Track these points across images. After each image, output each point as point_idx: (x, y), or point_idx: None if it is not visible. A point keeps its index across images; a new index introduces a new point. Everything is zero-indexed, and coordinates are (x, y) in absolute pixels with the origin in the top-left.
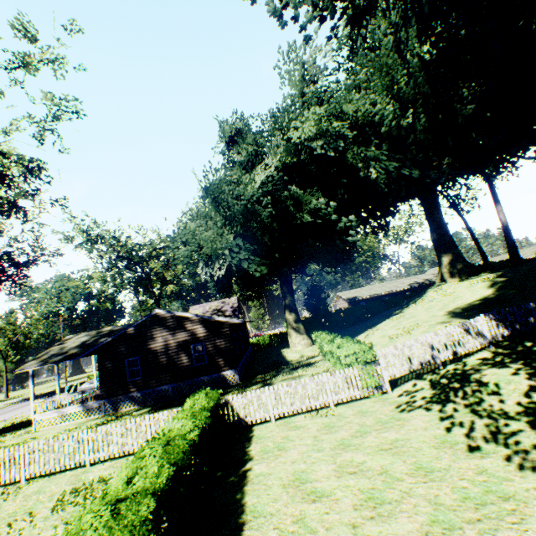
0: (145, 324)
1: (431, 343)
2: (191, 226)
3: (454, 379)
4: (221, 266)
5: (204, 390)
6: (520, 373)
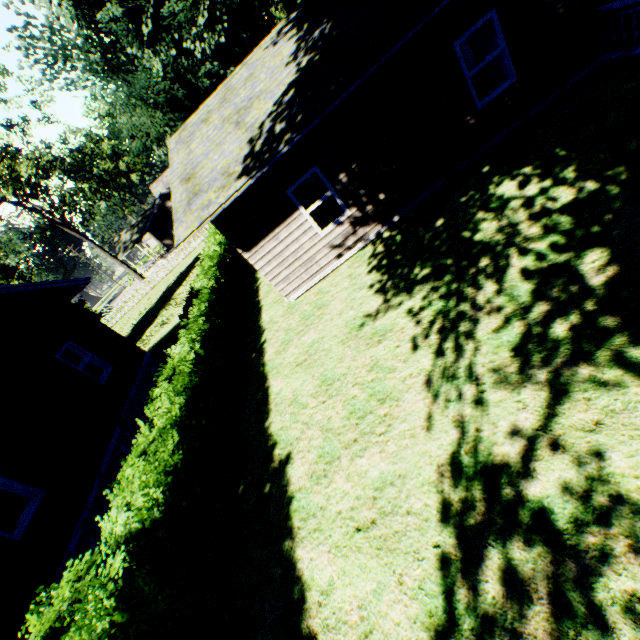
0: (161, 204)
1: None
2: (123, 119)
3: None
4: None
5: None
6: None
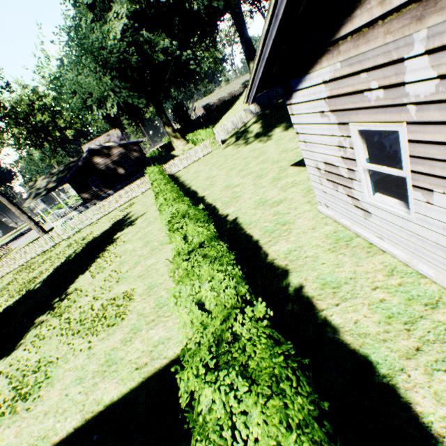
0: (87, 158)
1: (234, 122)
2: (69, 76)
3: (242, 133)
4: (113, 106)
5: (151, 168)
6: (259, 124)
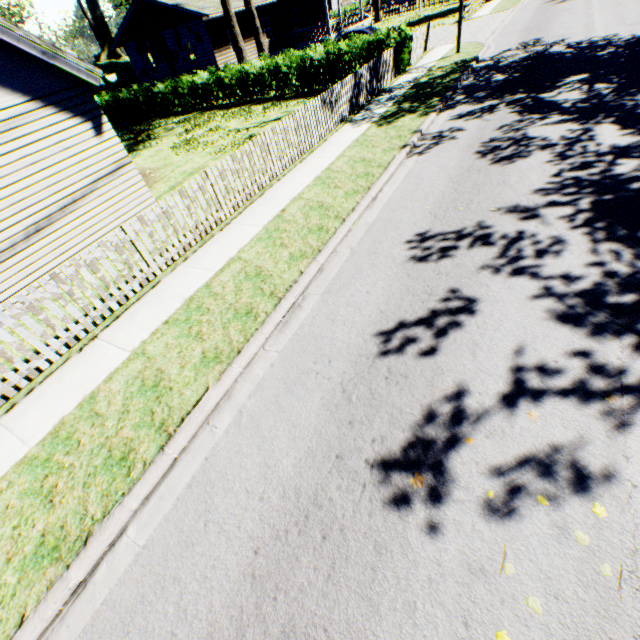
0: None
1: None
2: None
3: None
4: None
5: None
6: None
